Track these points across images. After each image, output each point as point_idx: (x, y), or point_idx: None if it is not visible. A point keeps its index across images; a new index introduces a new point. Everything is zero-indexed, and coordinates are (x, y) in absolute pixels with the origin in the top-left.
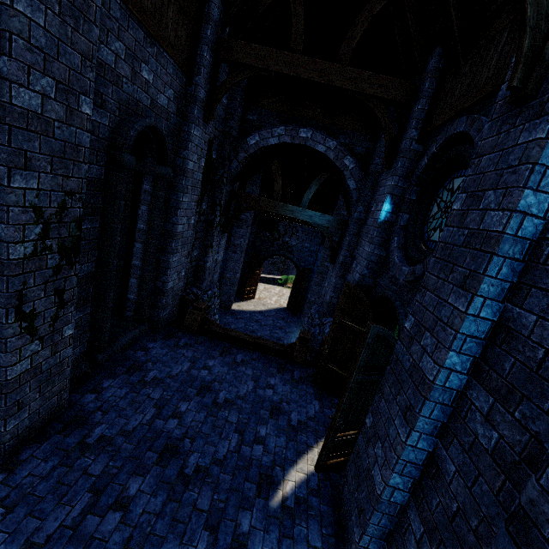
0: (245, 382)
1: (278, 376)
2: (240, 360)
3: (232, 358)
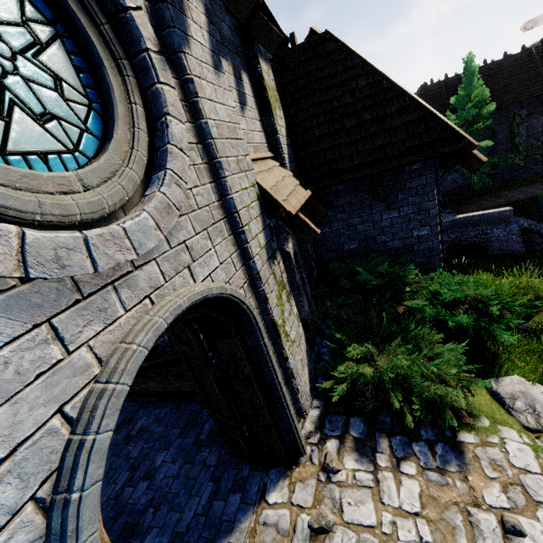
0: (117, 477)
1: (175, 443)
2: (137, 431)
3: (127, 430)
